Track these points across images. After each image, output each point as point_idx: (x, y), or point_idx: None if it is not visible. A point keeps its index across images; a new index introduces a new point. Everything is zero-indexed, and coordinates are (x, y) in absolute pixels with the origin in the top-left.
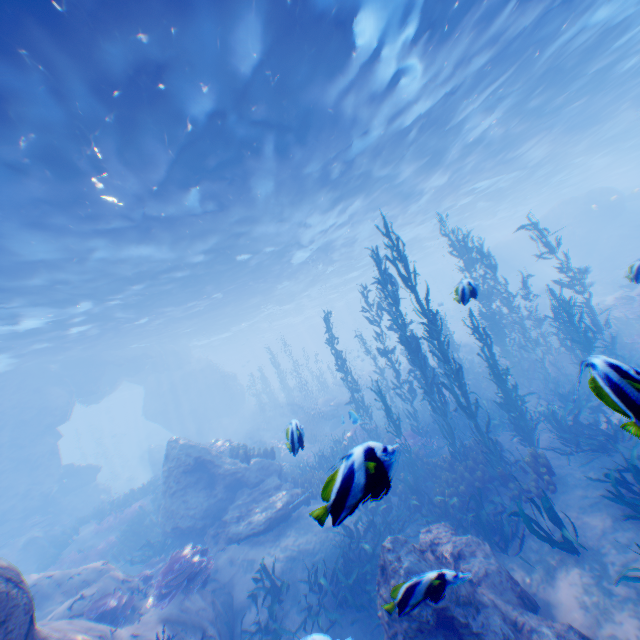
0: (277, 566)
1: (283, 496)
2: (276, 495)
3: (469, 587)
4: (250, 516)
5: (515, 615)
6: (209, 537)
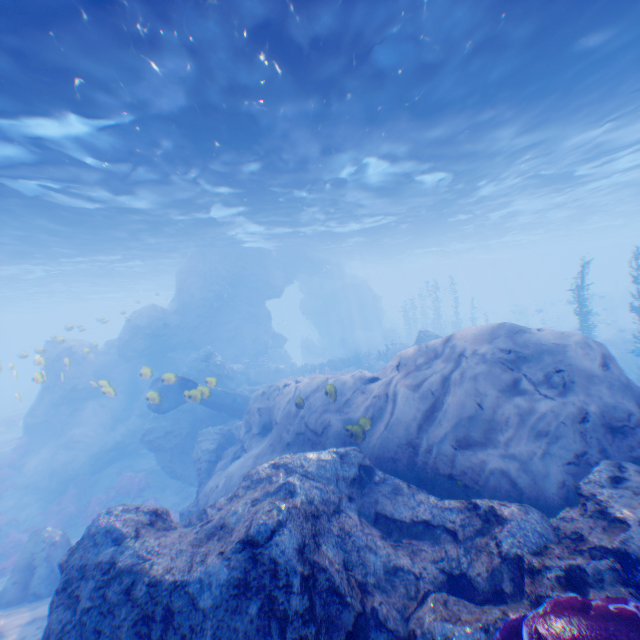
0: None
1: None
2: None
3: None
4: None
5: None
6: None
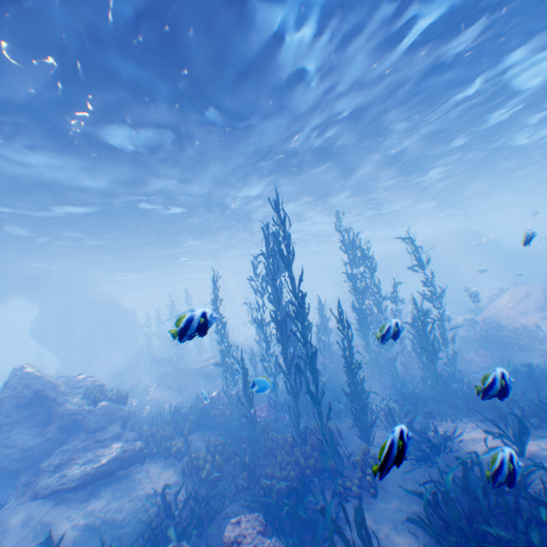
0: (72, 536)
1: (115, 451)
2: (109, 448)
3: None
4: (69, 469)
5: None
6: (19, 484)
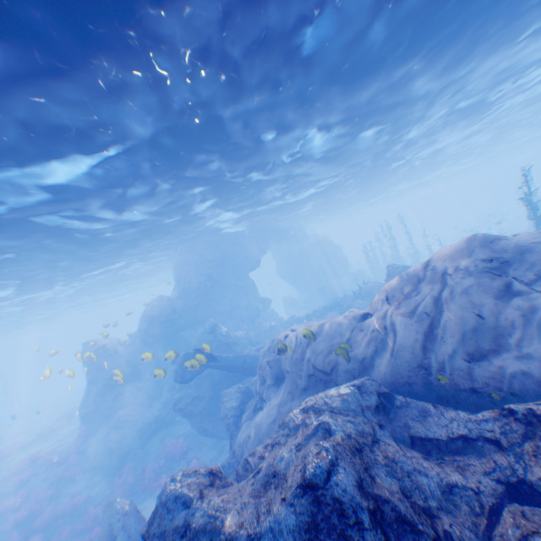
0: None
1: None
2: None
3: None
4: None
5: None
6: None
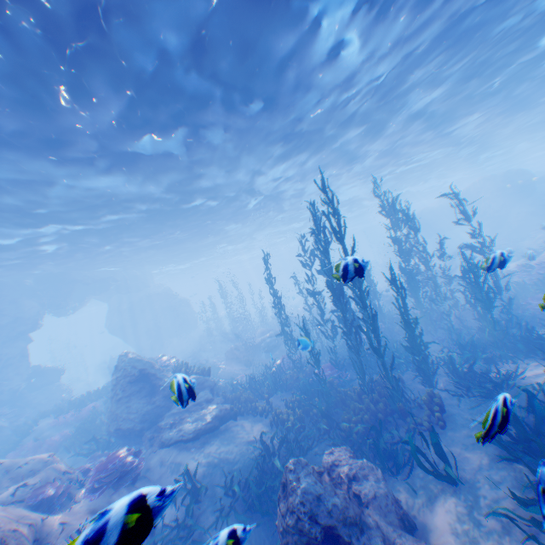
0: (200, 470)
1: (213, 410)
2: (207, 409)
3: (357, 509)
4: (182, 425)
5: (394, 537)
6: (146, 439)
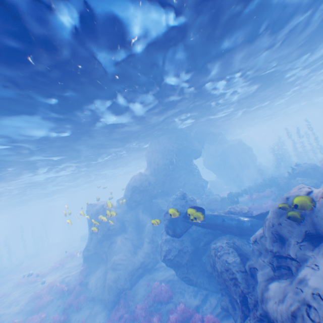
0: None
1: None
2: None
3: None
4: None
5: None
6: None
